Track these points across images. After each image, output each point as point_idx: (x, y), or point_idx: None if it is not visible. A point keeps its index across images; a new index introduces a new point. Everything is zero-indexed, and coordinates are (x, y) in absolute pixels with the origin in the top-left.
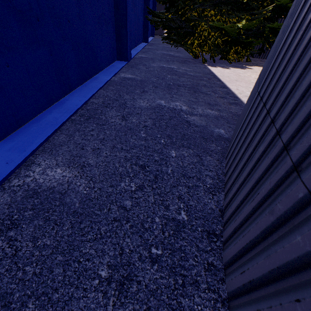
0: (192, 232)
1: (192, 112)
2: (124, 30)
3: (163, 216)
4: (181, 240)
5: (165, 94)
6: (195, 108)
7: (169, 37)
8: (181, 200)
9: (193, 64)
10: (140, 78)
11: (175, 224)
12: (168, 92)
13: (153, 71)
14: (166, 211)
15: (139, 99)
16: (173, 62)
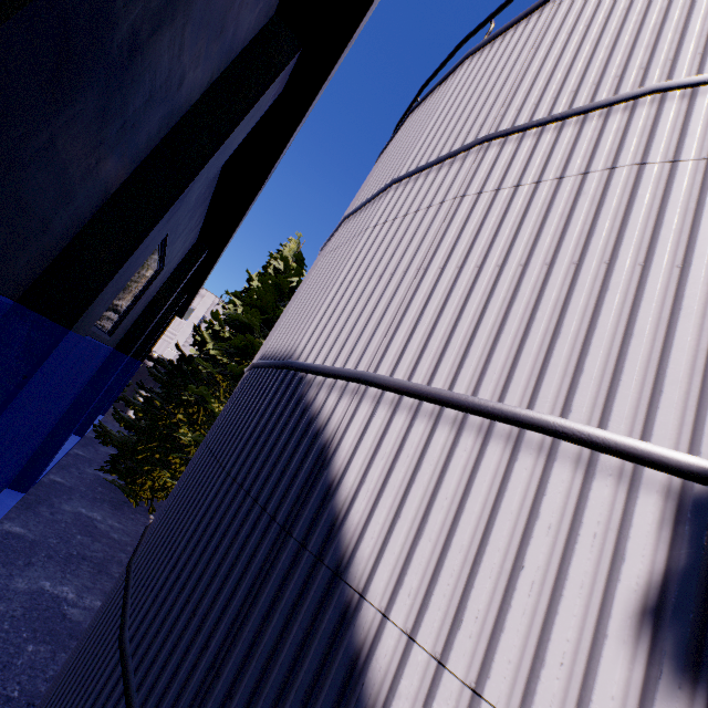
0: (18, 702)
1: (77, 603)
2: (46, 458)
3: (0, 693)
4: (8, 706)
5: (59, 570)
6: (85, 597)
7: (115, 465)
8: (20, 684)
9: (131, 514)
10: (33, 536)
11: (8, 698)
12: (64, 568)
13: (60, 523)
14: (4, 690)
15: (18, 577)
16: (103, 505)
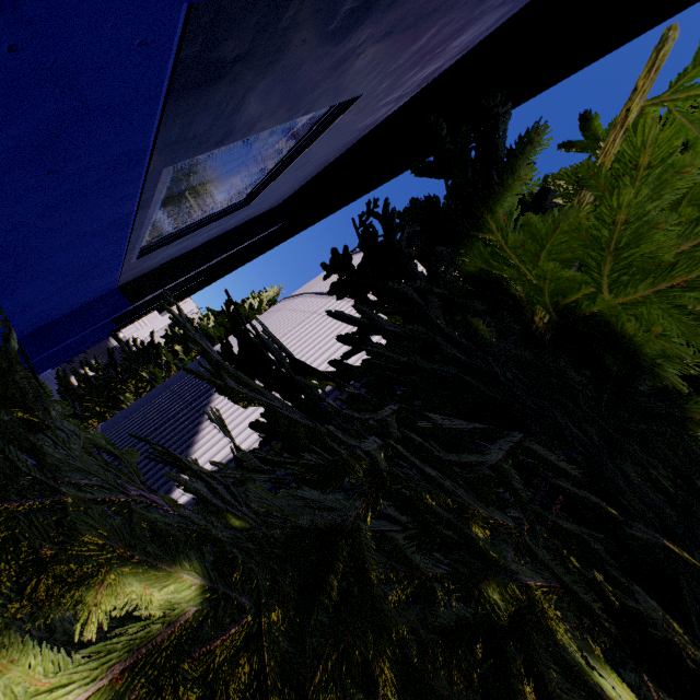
0: None
1: None
2: None
3: None
4: None
5: None
6: None
7: None
8: None
9: None
10: None
11: None
12: None
13: None
14: None
15: None
16: None
